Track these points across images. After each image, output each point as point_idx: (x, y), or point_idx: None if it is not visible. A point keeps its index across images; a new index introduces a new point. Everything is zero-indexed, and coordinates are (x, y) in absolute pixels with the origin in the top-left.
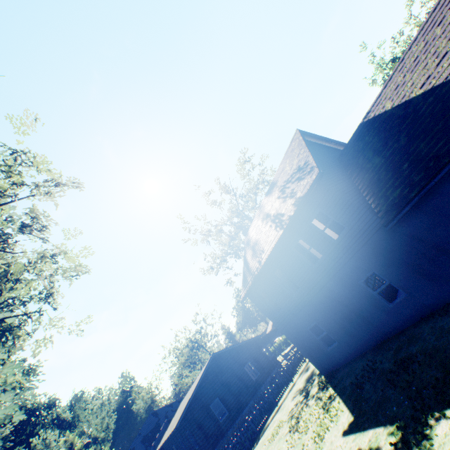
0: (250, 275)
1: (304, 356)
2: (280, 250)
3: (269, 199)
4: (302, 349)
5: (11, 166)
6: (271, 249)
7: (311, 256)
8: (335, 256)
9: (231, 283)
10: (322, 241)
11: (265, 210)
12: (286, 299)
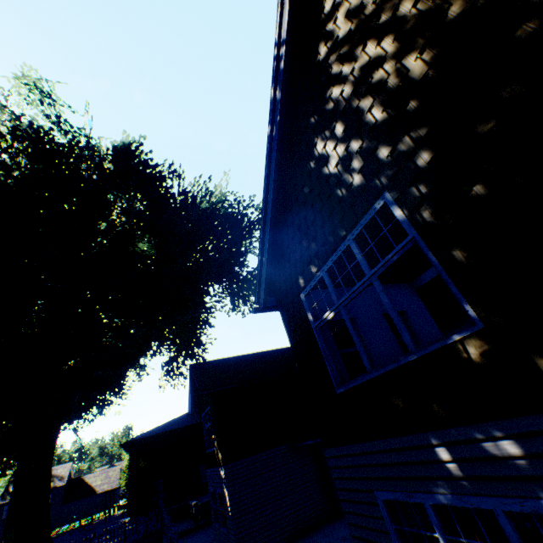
0: None
1: None
2: None
3: None
4: None
5: None
6: None
7: None
8: None
9: None
10: None
11: None
12: None
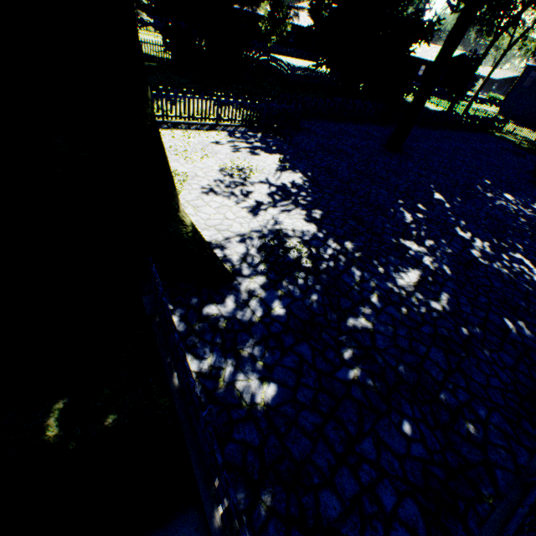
0: None
1: (477, 103)
2: None
3: None
4: (506, 103)
5: None
6: None
7: None
8: None
9: None
10: None
11: None
12: (534, 88)
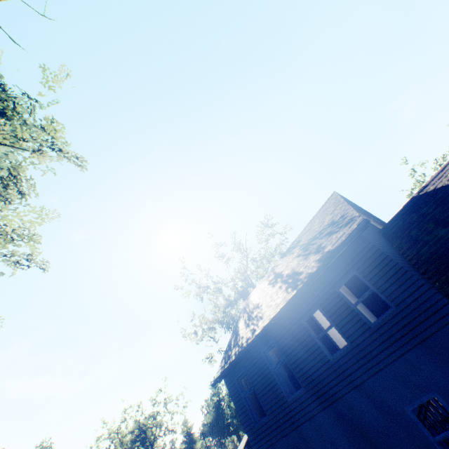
0: (236, 346)
1: None
2: (285, 319)
3: (285, 259)
4: None
5: (4, 89)
6: (274, 314)
7: (329, 341)
8: (369, 350)
9: (212, 360)
10: (351, 320)
11: (277, 271)
12: (277, 400)
